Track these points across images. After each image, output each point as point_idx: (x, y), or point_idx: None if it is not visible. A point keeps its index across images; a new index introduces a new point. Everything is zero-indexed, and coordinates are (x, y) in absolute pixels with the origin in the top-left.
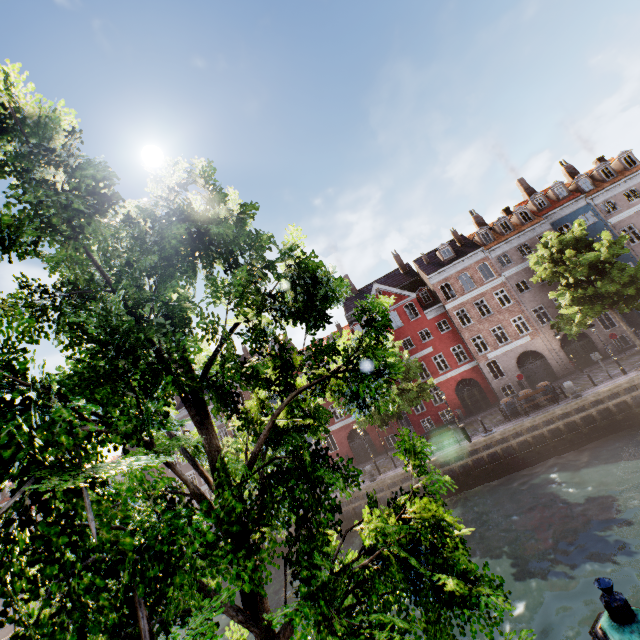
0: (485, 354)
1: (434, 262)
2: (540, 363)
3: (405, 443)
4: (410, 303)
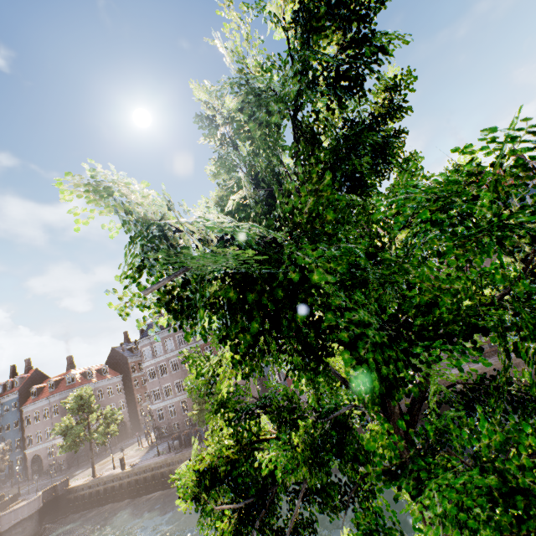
0: None
1: None
2: None
3: None
4: None
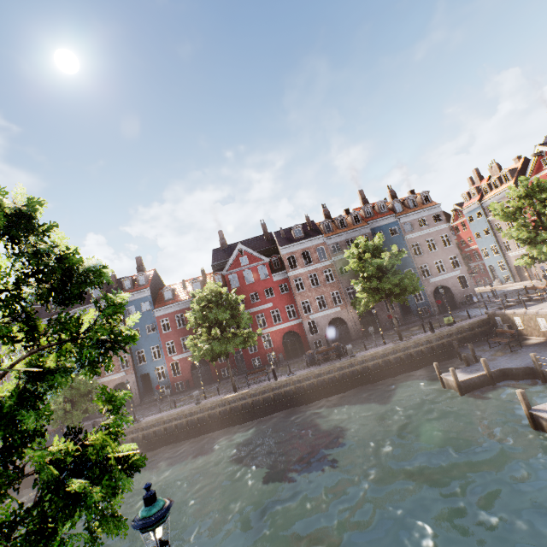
0: (308, 315)
1: (288, 237)
2: (343, 328)
3: (104, 394)
4: (264, 265)
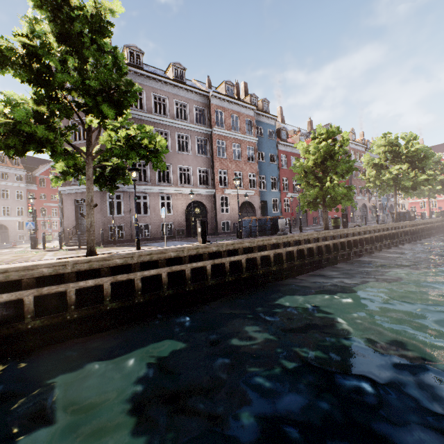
0: (355, 196)
1: None
2: (364, 212)
3: None
4: None
